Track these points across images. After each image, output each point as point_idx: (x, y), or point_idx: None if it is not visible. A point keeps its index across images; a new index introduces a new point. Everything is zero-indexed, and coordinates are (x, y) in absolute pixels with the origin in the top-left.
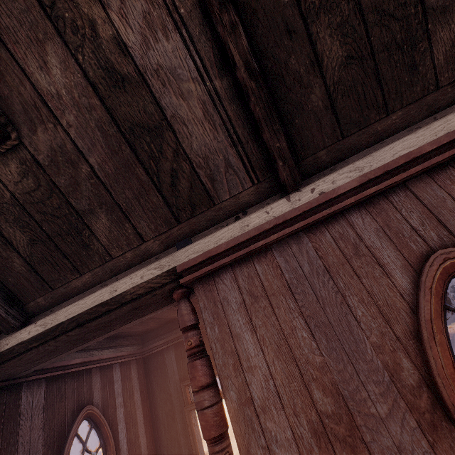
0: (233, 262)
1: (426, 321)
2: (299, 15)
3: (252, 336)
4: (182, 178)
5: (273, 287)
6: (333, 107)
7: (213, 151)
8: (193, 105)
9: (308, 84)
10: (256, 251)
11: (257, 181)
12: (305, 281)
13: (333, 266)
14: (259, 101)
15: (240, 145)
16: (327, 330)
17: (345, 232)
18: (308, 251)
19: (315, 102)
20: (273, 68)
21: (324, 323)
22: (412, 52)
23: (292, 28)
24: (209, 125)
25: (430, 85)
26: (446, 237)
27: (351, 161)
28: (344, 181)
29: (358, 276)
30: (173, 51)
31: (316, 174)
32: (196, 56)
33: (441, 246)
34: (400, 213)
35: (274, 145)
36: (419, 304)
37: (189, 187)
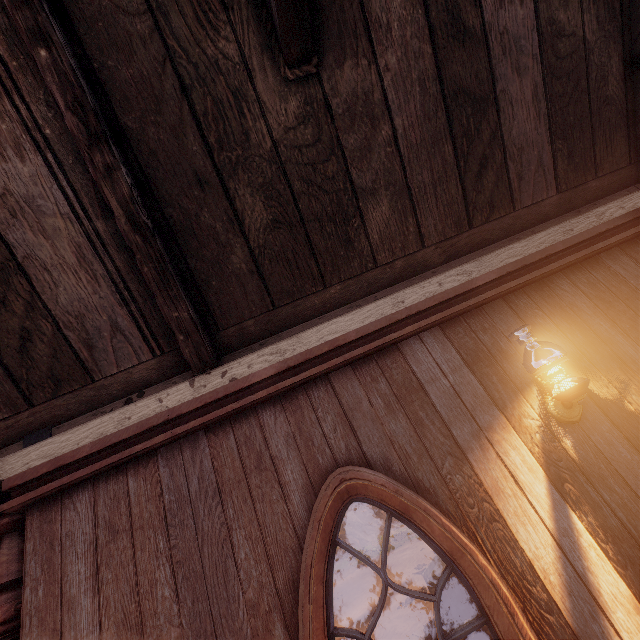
0: (97, 474)
1: (306, 568)
2: (213, 167)
3: (92, 600)
4: (40, 341)
5: (144, 516)
6: (261, 272)
7: (93, 308)
8: (62, 247)
9: (228, 242)
10: (133, 458)
11: (160, 352)
12: (188, 506)
13: (228, 483)
14: (148, 259)
15: (135, 304)
16: (197, 584)
17: (252, 435)
18: (204, 460)
19: (237, 264)
20: (180, 218)
21: (196, 572)
22: (346, 226)
23: (204, 179)
24: (86, 275)
25: (368, 262)
26: (354, 448)
27: (285, 335)
28: (262, 366)
29: (253, 499)
30: (31, 176)
31: (243, 348)
32: (68, 188)
33: (348, 460)
34: (316, 413)
35: (172, 314)
36: (305, 543)
37: (51, 354)
